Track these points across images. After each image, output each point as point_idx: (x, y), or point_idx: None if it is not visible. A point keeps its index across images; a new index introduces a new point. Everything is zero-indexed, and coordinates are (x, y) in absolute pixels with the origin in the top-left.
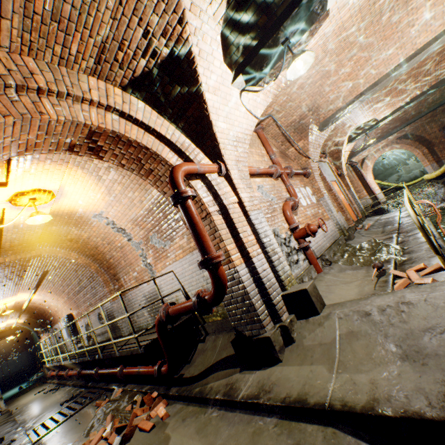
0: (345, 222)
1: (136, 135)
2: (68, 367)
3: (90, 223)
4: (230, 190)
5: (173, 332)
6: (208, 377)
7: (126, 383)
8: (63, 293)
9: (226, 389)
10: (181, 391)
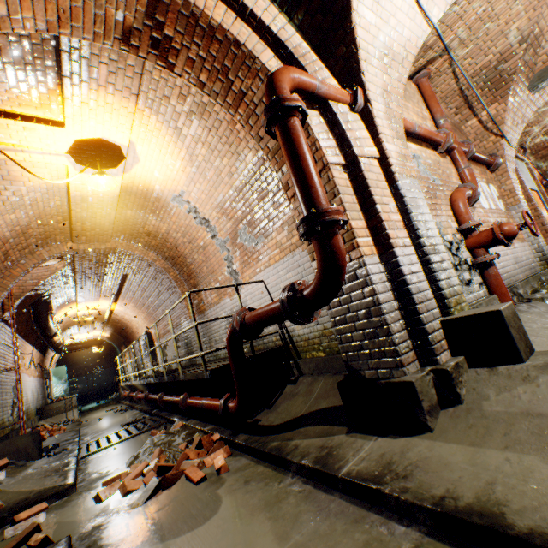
0: None
1: (222, 18)
2: (139, 389)
3: (169, 210)
4: (367, 136)
5: (253, 362)
6: (294, 430)
7: (189, 417)
8: (143, 306)
9: (320, 454)
10: (250, 441)
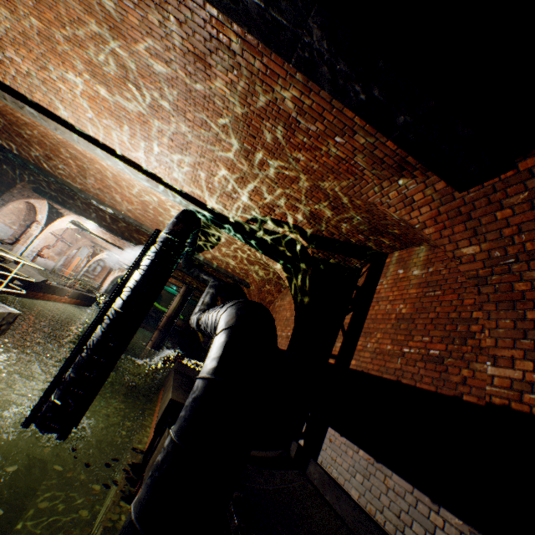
0: (61, 271)
1: (39, 210)
2: None
3: None
4: (40, 232)
5: None
6: None
7: None
8: None
9: None
10: None
